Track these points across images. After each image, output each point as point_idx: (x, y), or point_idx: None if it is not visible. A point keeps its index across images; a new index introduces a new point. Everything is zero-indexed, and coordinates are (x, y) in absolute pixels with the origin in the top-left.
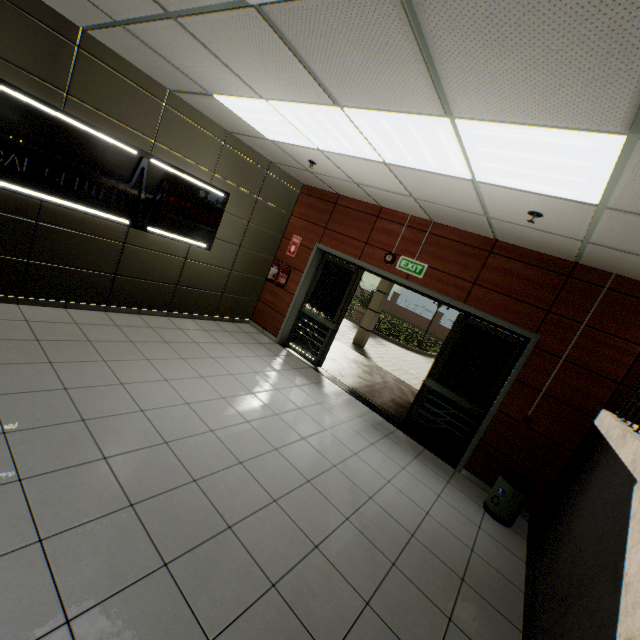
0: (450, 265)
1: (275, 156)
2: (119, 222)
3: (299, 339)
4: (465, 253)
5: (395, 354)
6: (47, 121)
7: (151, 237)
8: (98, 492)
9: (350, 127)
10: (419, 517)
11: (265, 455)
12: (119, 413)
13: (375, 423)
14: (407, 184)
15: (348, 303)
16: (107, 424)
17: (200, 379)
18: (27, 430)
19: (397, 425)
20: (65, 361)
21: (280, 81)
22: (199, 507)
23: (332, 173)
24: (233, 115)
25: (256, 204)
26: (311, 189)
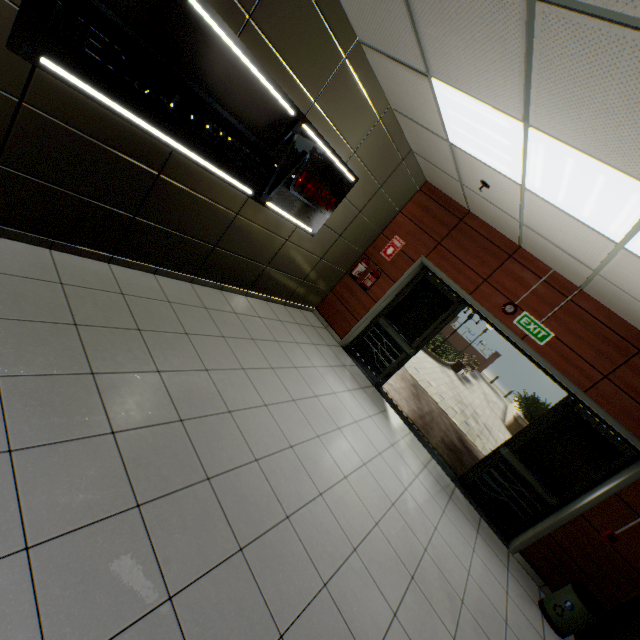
0: (583, 345)
1: (428, 152)
2: (242, 190)
3: (364, 348)
4: (607, 339)
5: (417, 358)
6: (216, 49)
7: (265, 212)
8: (247, 615)
9: (637, 209)
10: (502, 630)
11: (371, 535)
12: (237, 465)
13: (438, 477)
14: (613, 266)
15: (436, 333)
16: (230, 485)
17: (293, 404)
18: (159, 499)
19: (454, 480)
20: (171, 369)
21: (606, 132)
22: (338, 633)
23: (498, 202)
24: (431, 104)
25: (375, 194)
26: (435, 191)
